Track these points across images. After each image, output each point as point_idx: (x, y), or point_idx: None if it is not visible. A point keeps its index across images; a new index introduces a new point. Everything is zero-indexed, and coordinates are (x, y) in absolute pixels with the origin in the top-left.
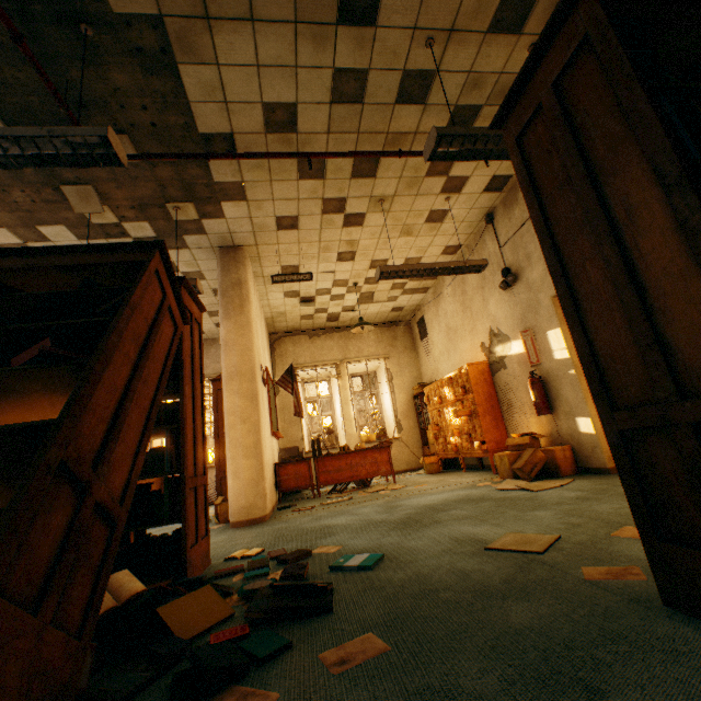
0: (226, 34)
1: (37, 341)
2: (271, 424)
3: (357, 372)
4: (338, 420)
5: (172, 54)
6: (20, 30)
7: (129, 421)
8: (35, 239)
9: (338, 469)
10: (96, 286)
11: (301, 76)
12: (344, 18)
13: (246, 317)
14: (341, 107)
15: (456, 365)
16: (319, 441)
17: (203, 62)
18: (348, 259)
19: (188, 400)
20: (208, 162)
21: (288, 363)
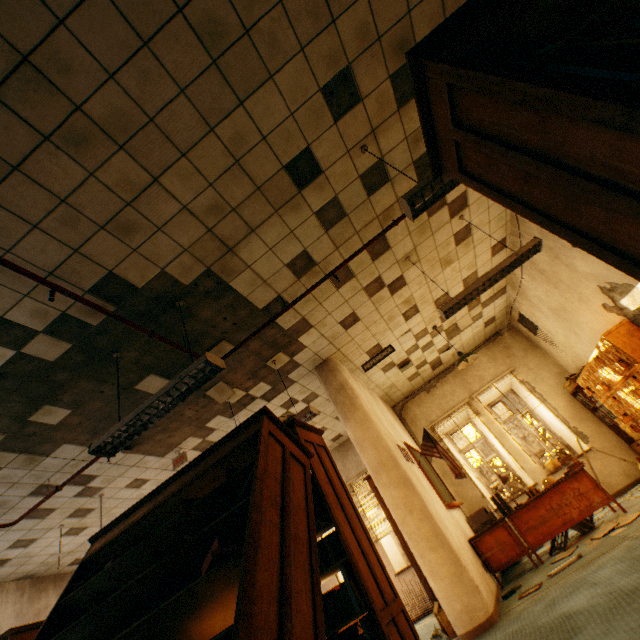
0: (243, 249)
1: (214, 538)
2: (439, 497)
3: (493, 400)
4: (507, 458)
5: (223, 281)
6: (153, 327)
7: (295, 585)
8: (208, 433)
9: (541, 520)
10: (235, 471)
11: (298, 233)
12: (301, 185)
13: (361, 411)
14: (334, 229)
15: (592, 340)
16: (498, 496)
17: (240, 272)
18: (413, 313)
19: (344, 525)
20: (275, 321)
21: (422, 425)
